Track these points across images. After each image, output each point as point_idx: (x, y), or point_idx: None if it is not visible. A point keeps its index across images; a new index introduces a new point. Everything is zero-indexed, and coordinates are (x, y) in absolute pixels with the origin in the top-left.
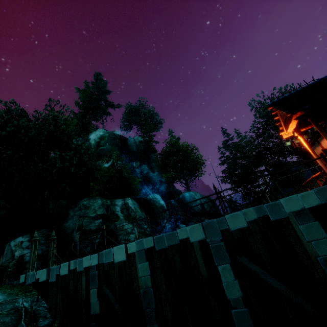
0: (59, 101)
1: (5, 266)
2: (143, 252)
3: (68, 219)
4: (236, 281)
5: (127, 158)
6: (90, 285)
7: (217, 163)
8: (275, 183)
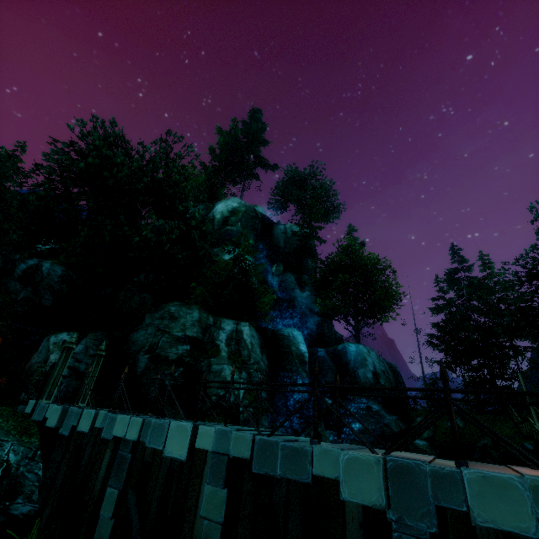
0: (181, 136)
1: (32, 371)
2: (223, 461)
3: (139, 328)
4: None
5: (266, 255)
6: (111, 477)
7: (427, 308)
8: None
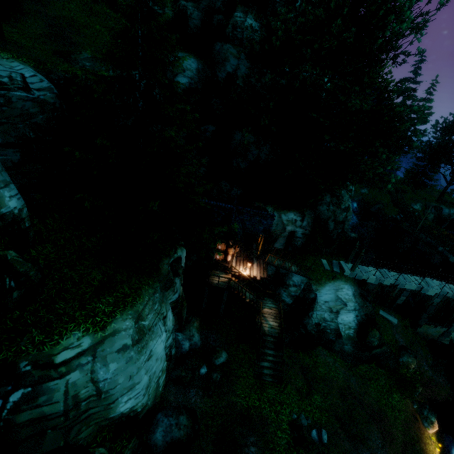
0: None
1: (277, 235)
2: (443, 296)
3: (323, 204)
4: None
5: None
6: (402, 294)
7: None
8: None
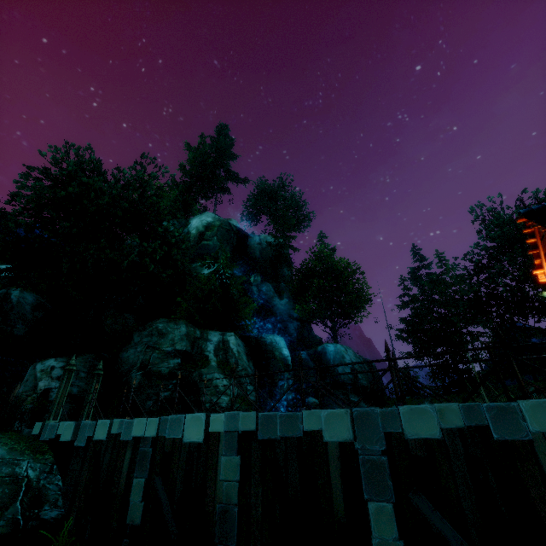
0: (154, 158)
1: (20, 401)
2: (234, 436)
3: (128, 347)
4: (400, 543)
5: (243, 267)
6: (136, 470)
7: (395, 305)
8: (512, 366)
